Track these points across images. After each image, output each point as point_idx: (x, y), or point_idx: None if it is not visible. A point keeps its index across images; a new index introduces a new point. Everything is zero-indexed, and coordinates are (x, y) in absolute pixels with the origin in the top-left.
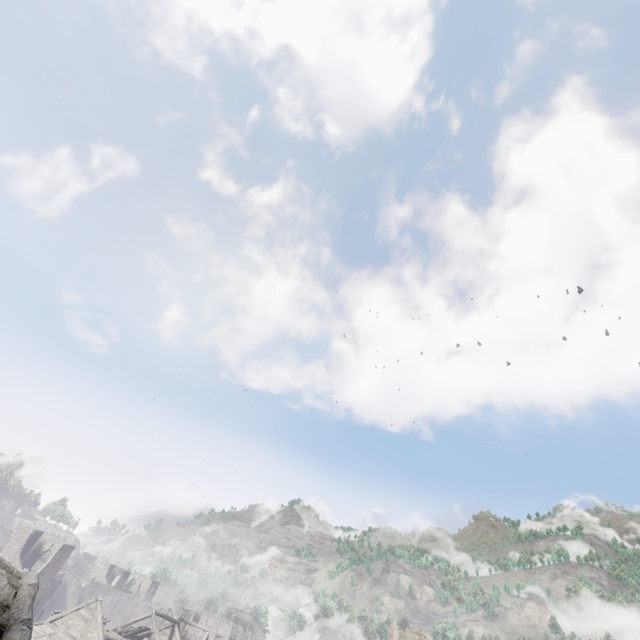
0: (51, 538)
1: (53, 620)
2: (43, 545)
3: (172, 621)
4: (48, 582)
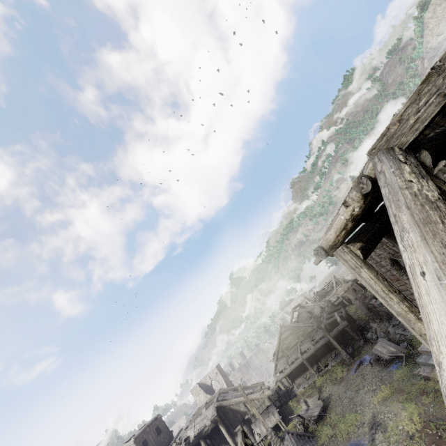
0: (205, 378)
1: (277, 358)
2: (206, 384)
3: (299, 306)
4: (231, 384)
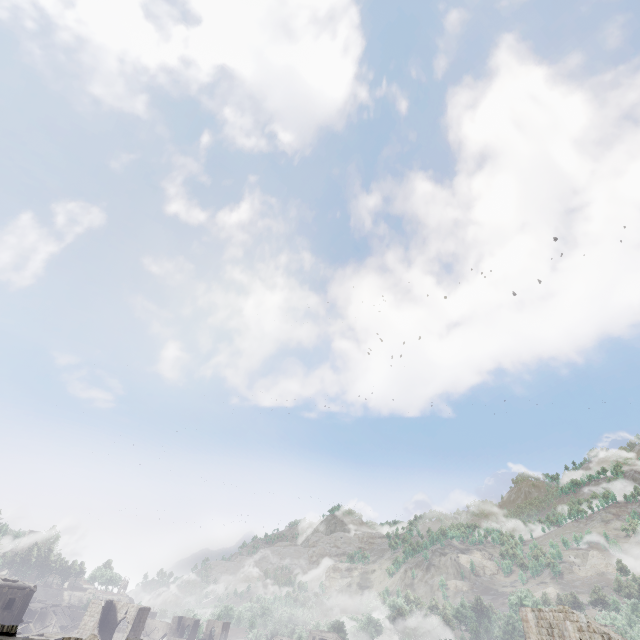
0: (123, 605)
1: None
2: (117, 614)
3: None
4: None
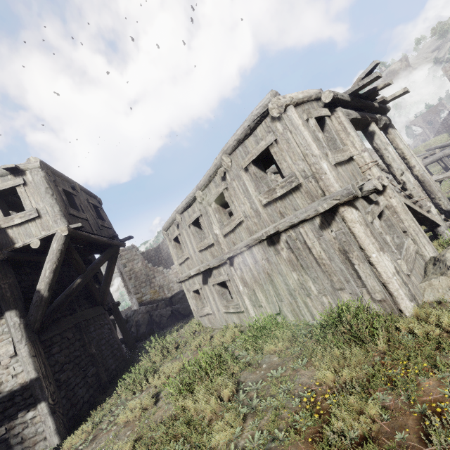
0: None
1: None
2: None
3: None
4: None
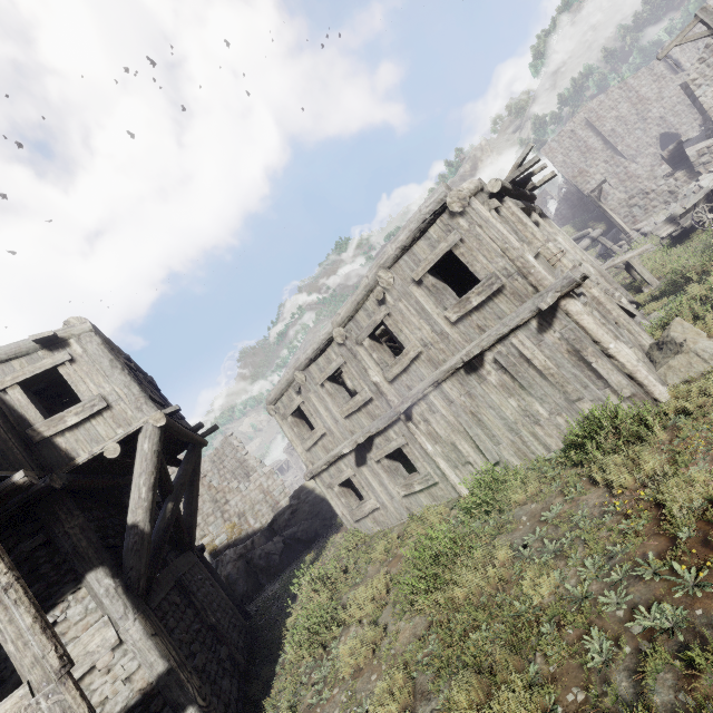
0: None
1: None
2: None
3: None
4: None
